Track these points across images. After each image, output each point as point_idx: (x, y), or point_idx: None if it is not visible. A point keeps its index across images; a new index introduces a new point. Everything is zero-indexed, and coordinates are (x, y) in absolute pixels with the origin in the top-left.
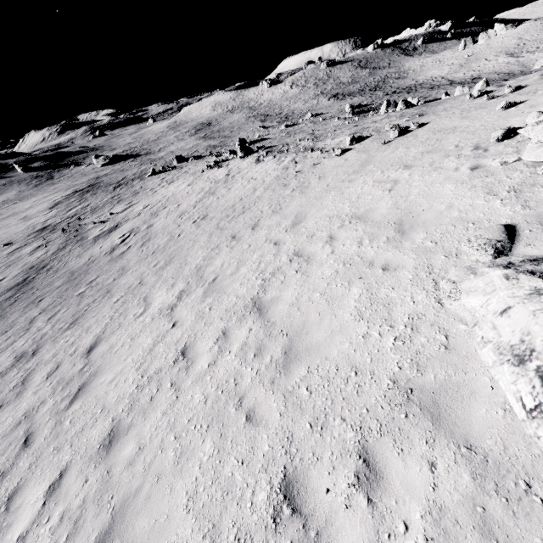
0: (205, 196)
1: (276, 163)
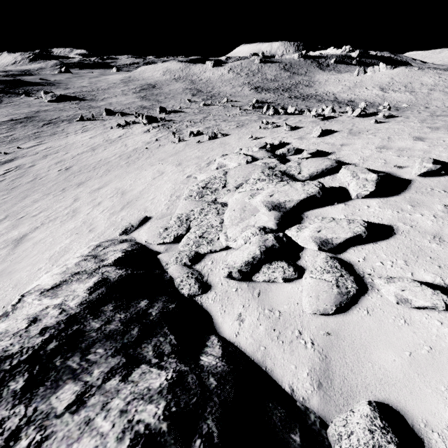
0: (88, 151)
1: (151, 136)
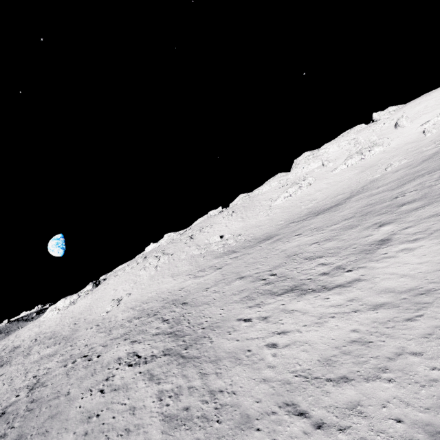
0: None
1: None
